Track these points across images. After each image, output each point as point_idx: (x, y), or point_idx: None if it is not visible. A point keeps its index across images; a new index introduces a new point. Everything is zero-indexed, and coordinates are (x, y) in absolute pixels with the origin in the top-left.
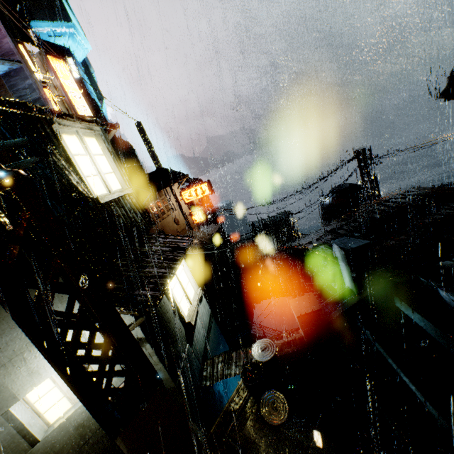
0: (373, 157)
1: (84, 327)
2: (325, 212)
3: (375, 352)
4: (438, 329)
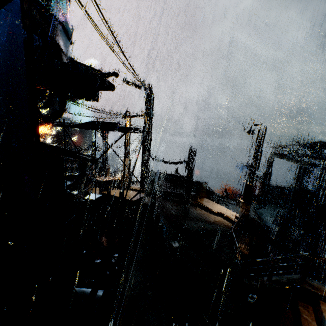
0: (97, 147)
1: None
2: None
3: None
4: None
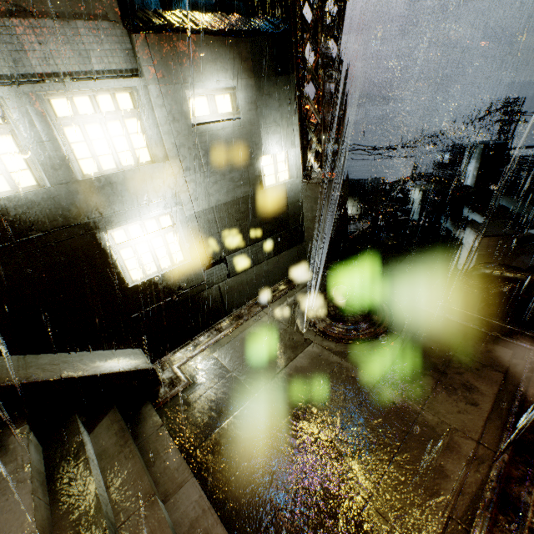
0: (521, 113)
1: (336, 106)
2: (440, 168)
3: (473, 221)
4: (528, 204)
